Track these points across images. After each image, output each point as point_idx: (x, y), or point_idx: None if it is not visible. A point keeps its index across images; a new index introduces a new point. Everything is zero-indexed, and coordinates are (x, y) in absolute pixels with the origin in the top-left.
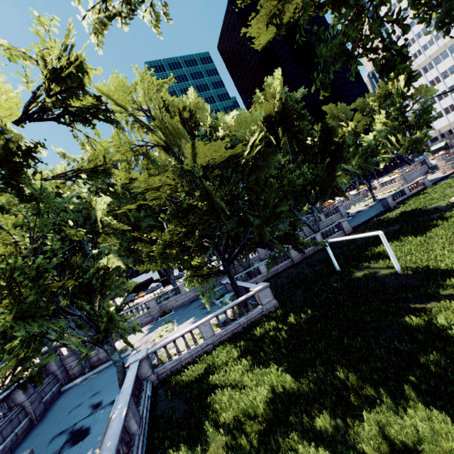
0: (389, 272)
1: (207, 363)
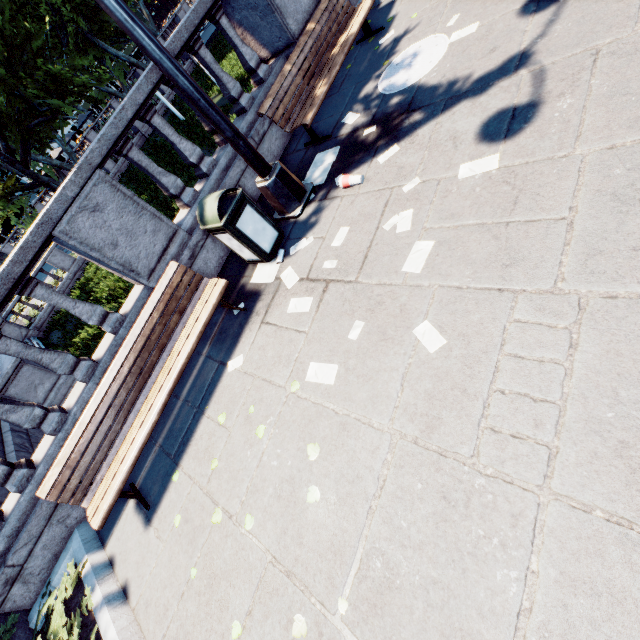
0: (220, 97)
1: (81, 284)
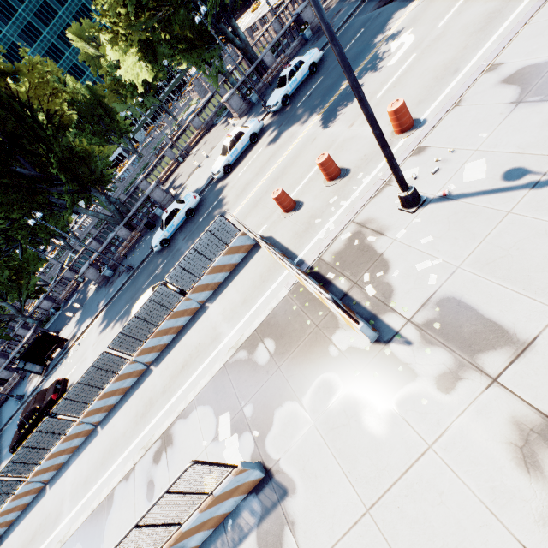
0: None
1: None
